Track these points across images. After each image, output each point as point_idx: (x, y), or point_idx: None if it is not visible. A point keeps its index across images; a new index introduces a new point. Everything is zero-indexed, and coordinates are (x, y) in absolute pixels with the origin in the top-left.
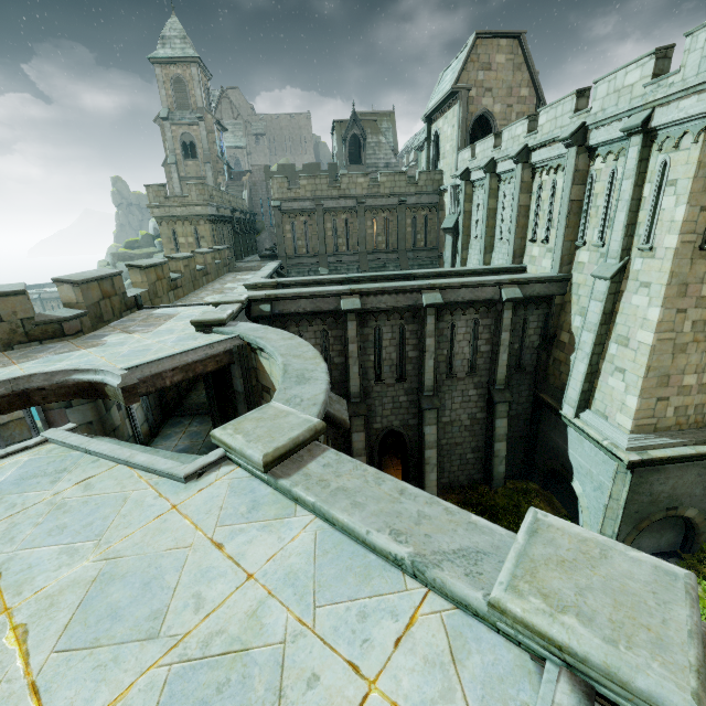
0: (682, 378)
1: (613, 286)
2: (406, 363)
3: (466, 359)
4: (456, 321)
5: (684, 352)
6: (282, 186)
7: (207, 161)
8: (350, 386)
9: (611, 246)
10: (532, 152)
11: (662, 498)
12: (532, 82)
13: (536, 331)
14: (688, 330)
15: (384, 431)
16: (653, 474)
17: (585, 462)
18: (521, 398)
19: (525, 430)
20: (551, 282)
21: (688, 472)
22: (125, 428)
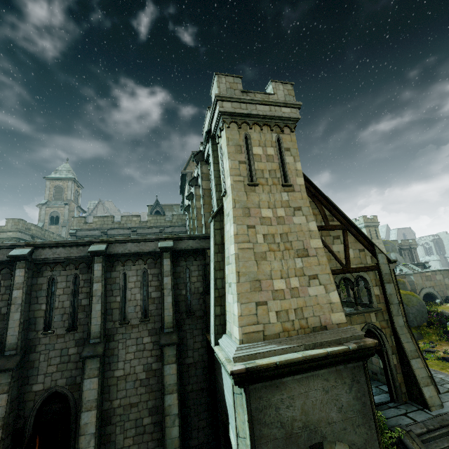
0: (272, 283)
1: (218, 223)
2: (79, 311)
3: (138, 305)
4: (127, 271)
5: (265, 259)
6: (80, 222)
7: (64, 225)
8: (7, 336)
9: (214, 201)
10: (198, 179)
11: (297, 429)
12: None
13: (199, 278)
14: (262, 241)
15: (45, 394)
16: (274, 393)
17: (229, 398)
18: (196, 344)
19: (205, 381)
20: (200, 239)
21: (312, 387)
22: None
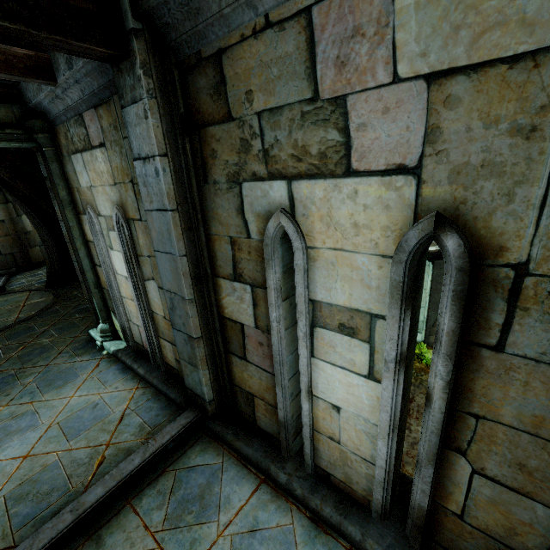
0: None
1: None
2: None
3: None
4: None
5: None
6: None
7: None
8: None
9: None
10: None
11: None
12: None
13: None
14: None
15: None
16: None
17: None
18: None
19: None
20: None
21: None
22: (36, 236)
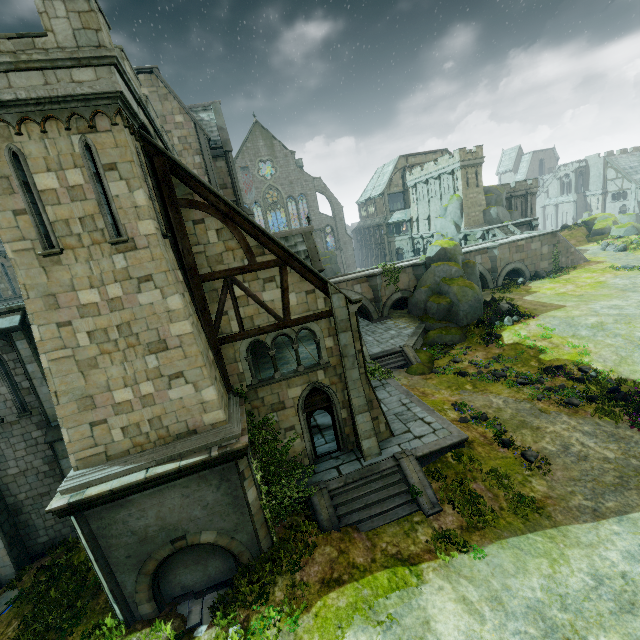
0: (112, 395)
1: None
2: None
3: (9, 399)
4: None
5: (97, 367)
6: None
7: None
8: None
9: None
10: None
11: (153, 532)
12: (183, 109)
13: None
14: (88, 342)
15: None
16: (119, 511)
17: None
18: None
19: None
20: None
21: (168, 497)
22: None
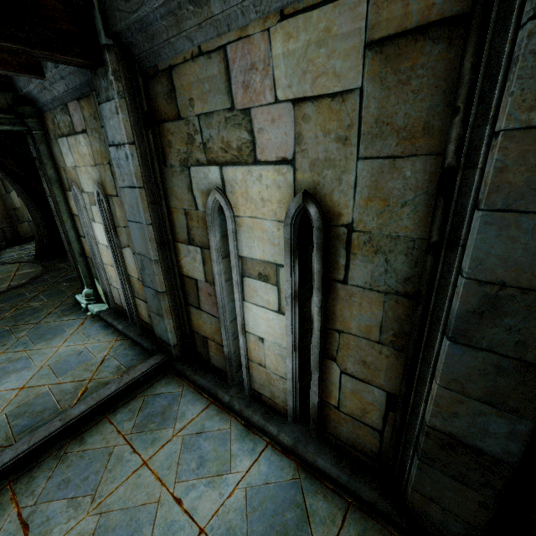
0: None
1: None
2: None
3: None
4: None
5: None
6: None
7: None
8: None
9: None
10: None
11: None
12: None
13: None
14: None
15: None
16: None
17: None
18: None
19: None
20: None
21: None
22: (25, 212)
